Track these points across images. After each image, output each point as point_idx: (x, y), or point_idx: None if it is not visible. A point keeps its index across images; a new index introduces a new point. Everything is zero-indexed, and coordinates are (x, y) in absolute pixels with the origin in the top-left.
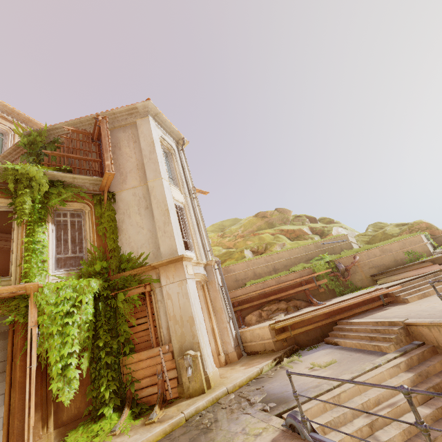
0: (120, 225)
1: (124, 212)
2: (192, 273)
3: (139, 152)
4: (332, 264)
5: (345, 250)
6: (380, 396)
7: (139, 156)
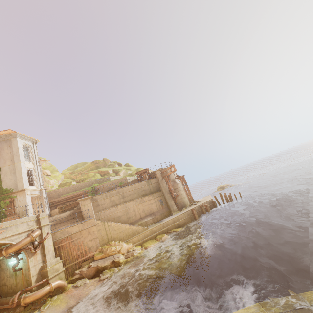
0: (3, 179)
1: (5, 174)
2: (29, 193)
3: (12, 152)
4: (94, 188)
5: (105, 182)
6: (61, 216)
7: (12, 153)
